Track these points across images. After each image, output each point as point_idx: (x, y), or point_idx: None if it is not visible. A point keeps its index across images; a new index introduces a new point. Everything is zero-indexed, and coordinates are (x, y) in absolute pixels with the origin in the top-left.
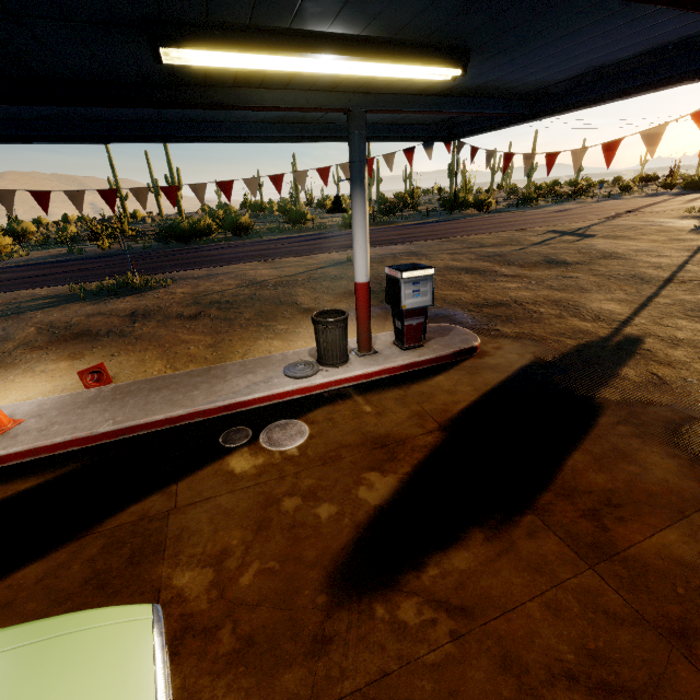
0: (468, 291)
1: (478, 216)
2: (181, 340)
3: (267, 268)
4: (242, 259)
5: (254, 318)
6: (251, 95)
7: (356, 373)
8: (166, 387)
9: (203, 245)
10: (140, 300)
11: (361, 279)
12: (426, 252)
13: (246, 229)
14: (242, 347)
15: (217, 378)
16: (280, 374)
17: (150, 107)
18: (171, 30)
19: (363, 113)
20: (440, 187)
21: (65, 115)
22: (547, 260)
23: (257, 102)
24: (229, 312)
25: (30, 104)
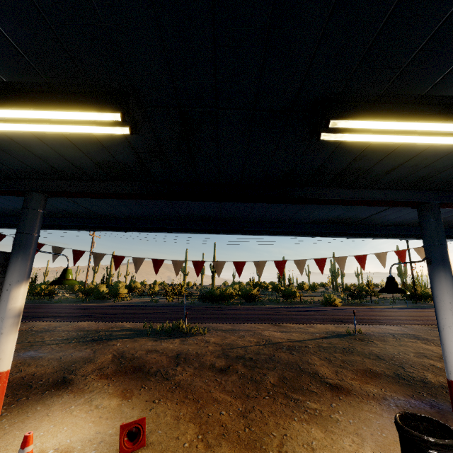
0: None
1: None
2: (212, 397)
3: (277, 330)
4: (255, 320)
5: (279, 385)
6: (337, 192)
7: None
8: None
9: (226, 305)
10: (184, 343)
11: None
12: (426, 336)
13: (254, 298)
14: (276, 427)
15: None
16: None
17: (257, 201)
18: (343, 105)
19: (438, 205)
20: (403, 281)
21: (191, 216)
22: None
23: (342, 196)
24: (253, 371)
25: (182, 199)
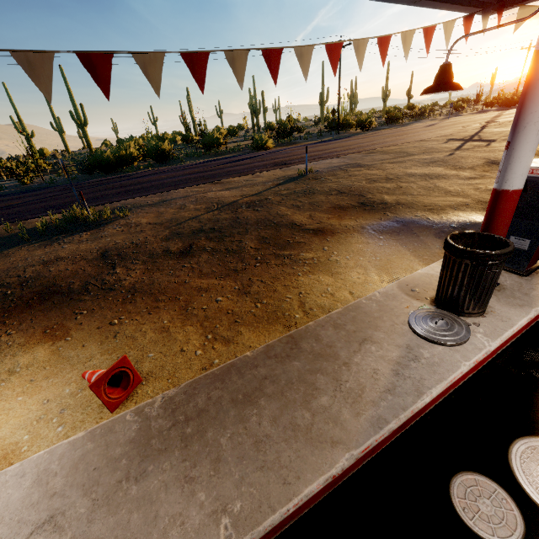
0: (459, 196)
1: (364, 133)
2: (194, 288)
3: (222, 189)
4: (187, 182)
5: (263, 247)
6: None
7: (522, 323)
8: (260, 392)
9: (131, 173)
10: (102, 236)
11: (518, 184)
12: (365, 163)
13: (167, 155)
14: (287, 290)
15: (326, 360)
16: (416, 339)
17: None
18: None
19: None
20: (333, 109)
21: None
22: (490, 162)
23: None
24: (225, 241)
25: None
